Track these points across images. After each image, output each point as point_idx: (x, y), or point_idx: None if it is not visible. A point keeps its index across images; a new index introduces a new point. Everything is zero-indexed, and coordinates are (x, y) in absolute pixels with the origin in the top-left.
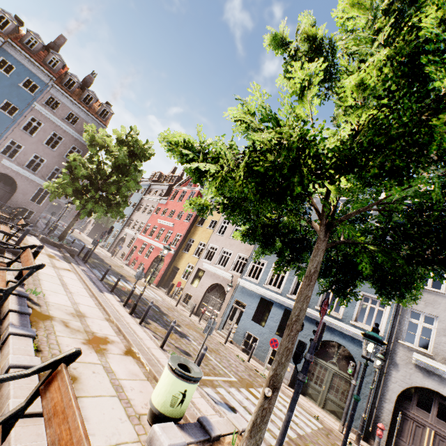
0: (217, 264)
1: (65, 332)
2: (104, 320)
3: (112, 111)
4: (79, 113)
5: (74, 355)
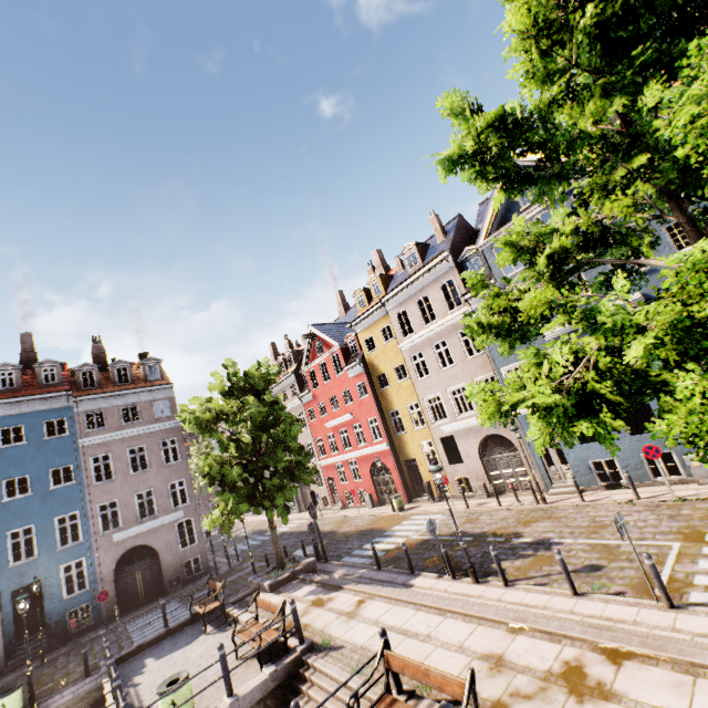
0: (460, 414)
1: None
2: (513, 637)
3: (158, 359)
4: (130, 401)
5: None
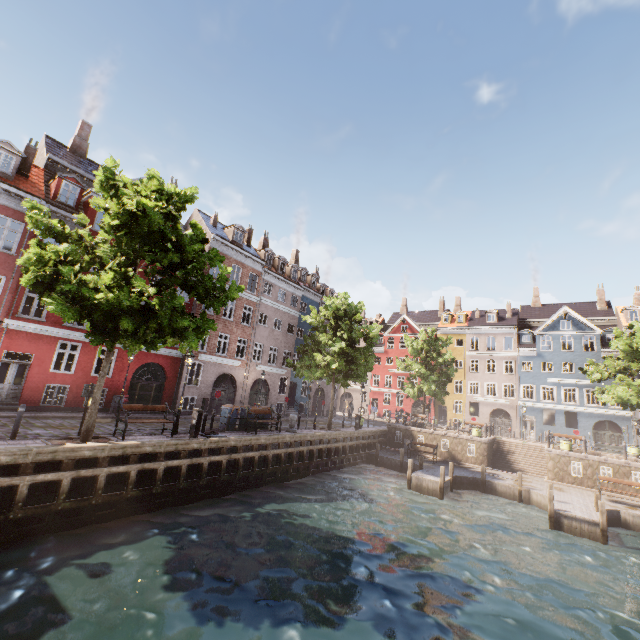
0: (486, 395)
1: None
2: None
3: None
4: None
5: None
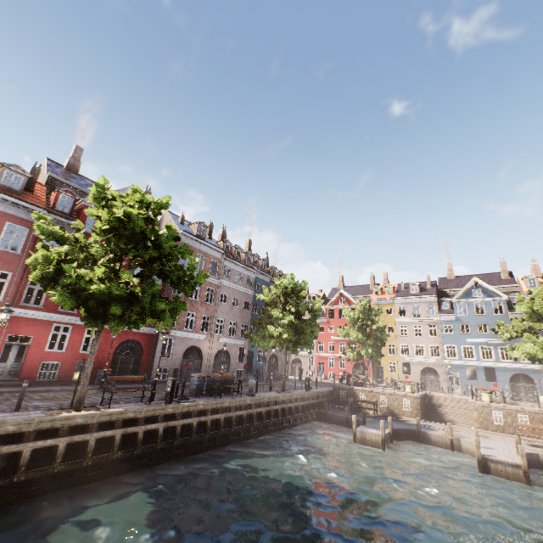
0: (416, 355)
1: None
2: None
3: None
4: None
5: None
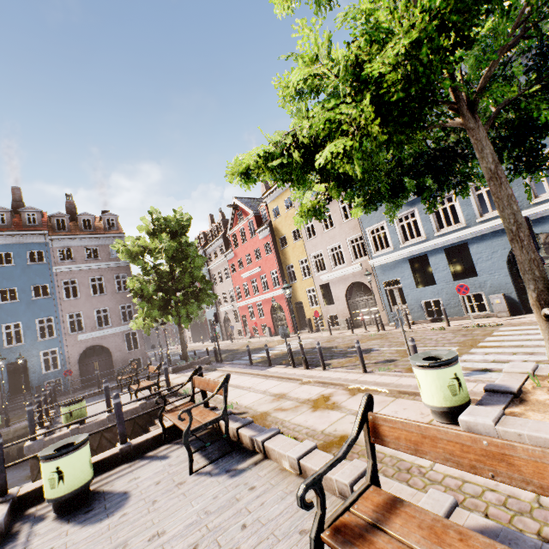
0: (335, 267)
1: (290, 414)
2: (301, 386)
3: (114, 215)
4: (92, 243)
5: (369, 400)
